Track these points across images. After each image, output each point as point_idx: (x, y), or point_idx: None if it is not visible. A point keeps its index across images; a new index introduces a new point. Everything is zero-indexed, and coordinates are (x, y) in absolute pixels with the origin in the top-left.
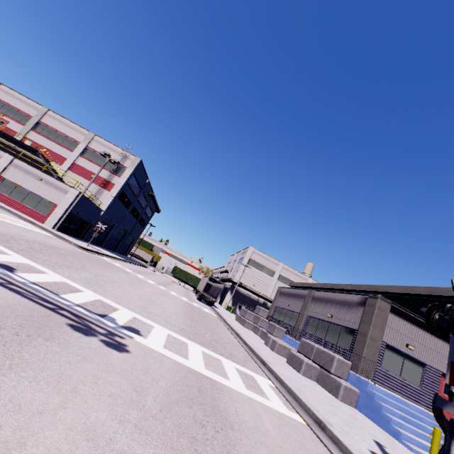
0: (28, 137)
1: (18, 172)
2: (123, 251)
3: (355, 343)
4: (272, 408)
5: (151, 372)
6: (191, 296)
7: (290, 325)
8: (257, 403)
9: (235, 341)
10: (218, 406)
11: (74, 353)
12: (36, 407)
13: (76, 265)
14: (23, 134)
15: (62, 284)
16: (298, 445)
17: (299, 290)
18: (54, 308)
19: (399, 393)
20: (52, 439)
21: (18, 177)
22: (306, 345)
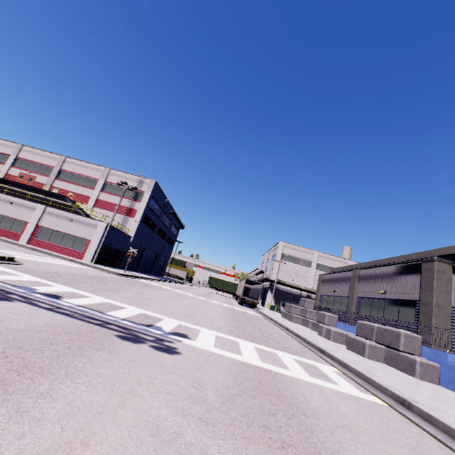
0: (54, 186)
1: (51, 218)
2: (159, 272)
3: (420, 315)
4: (343, 393)
5: (206, 369)
6: (232, 302)
7: (341, 311)
8: (325, 389)
9: (287, 335)
10: (284, 394)
11: (125, 359)
12: (95, 409)
13: (117, 288)
14: (50, 184)
15: (105, 304)
16: (384, 426)
17: (342, 273)
18: (101, 324)
19: None
20: (115, 437)
21: (52, 223)
22: (363, 326)
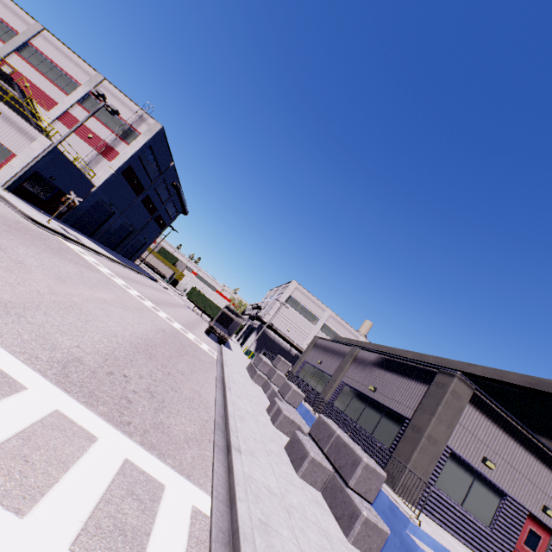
0: (2, 57)
1: None
2: (129, 254)
3: (402, 440)
4: None
5: None
6: (199, 326)
7: (313, 391)
8: None
9: (209, 399)
10: None
11: None
12: None
13: None
14: (2, 55)
15: None
16: None
17: (340, 345)
18: None
19: (454, 532)
20: None
21: None
22: (323, 426)
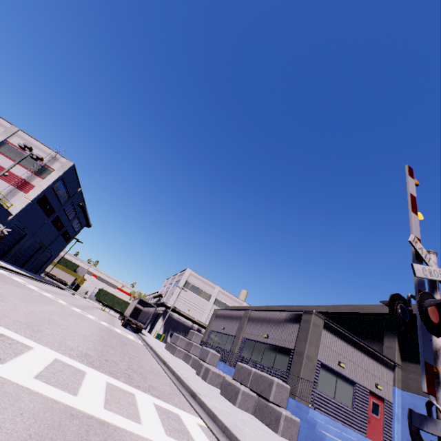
0: None
1: None
2: (35, 269)
3: (292, 364)
4: None
5: None
6: (116, 322)
7: (225, 350)
8: None
9: (161, 371)
10: None
11: None
12: None
13: None
14: None
15: None
16: None
17: (236, 311)
18: None
19: (334, 418)
20: None
21: None
22: (242, 370)
